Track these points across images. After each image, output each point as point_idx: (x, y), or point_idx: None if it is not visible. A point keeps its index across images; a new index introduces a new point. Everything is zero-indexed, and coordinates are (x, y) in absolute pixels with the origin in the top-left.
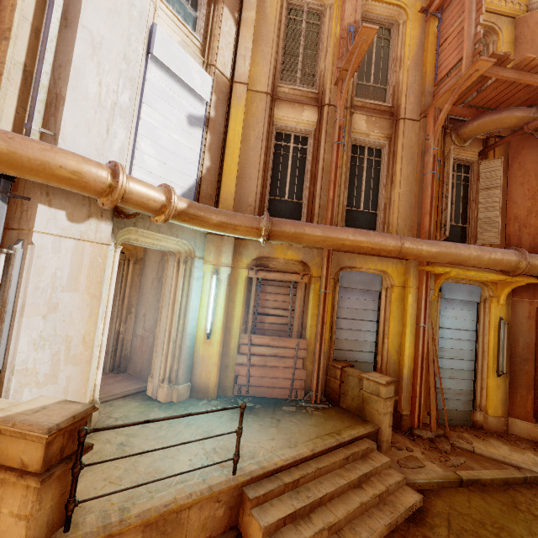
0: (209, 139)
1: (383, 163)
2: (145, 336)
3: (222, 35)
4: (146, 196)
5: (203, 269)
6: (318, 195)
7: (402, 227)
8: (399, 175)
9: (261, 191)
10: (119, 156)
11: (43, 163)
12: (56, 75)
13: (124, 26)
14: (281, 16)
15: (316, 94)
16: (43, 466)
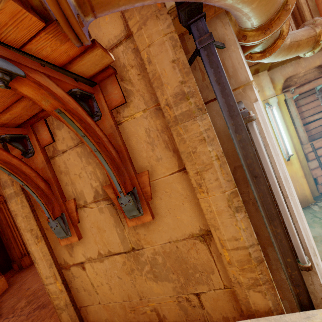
0: None
1: None
2: None
3: None
4: None
5: None
6: (304, 4)
7: None
8: None
9: None
10: None
11: None
12: None
13: None
14: None
15: None
16: None
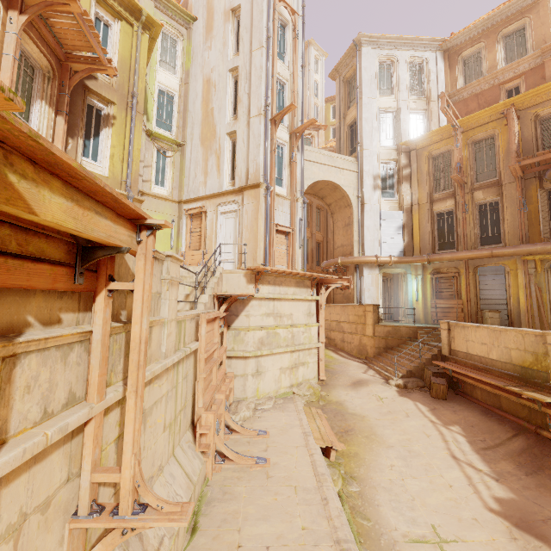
0: (405, 231)
1: (499, 208)
2: (397, 306)
3: (404, 193)
4: (385, 260)
5: (411, 277)
6: (458, 237)
7: (512, 239)
8: (506, 214)
9: (431, 242)
10: (377, 251)
11: (364, 261)
12: (362, 239)
13: (373, 218)
14: (429, 167)
15: (452, 191)
16: (373, 310)
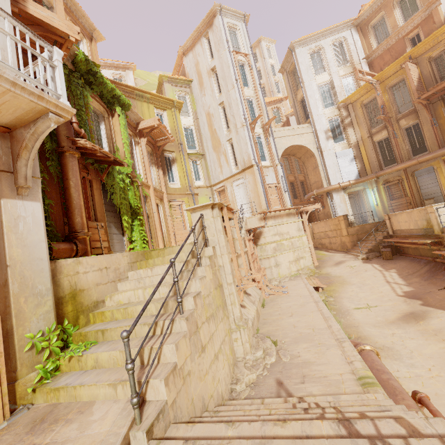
0: (357, 161)
1: (420, 127)
2: (366, 212)
3: (350, 135)
4: (345, 185)
5: (369, 190)
6: (395, 155)
7: (433, 147)
8: (424, 130)
9: (378, 163)
10: (339, 179)
11: (331, 189)
12: (326, 175)
13: (331, 159)
14: (363, 112)
15: (384, 124)
16: (343, 219)
